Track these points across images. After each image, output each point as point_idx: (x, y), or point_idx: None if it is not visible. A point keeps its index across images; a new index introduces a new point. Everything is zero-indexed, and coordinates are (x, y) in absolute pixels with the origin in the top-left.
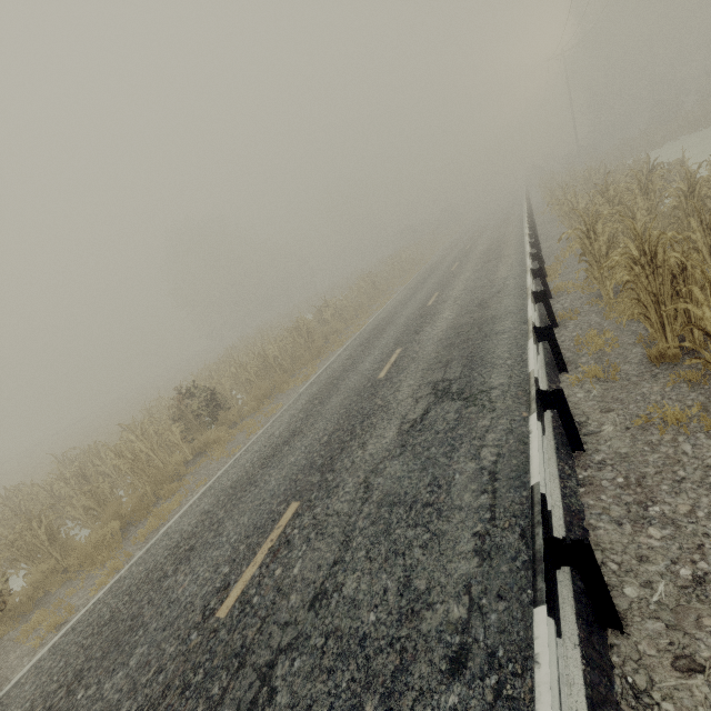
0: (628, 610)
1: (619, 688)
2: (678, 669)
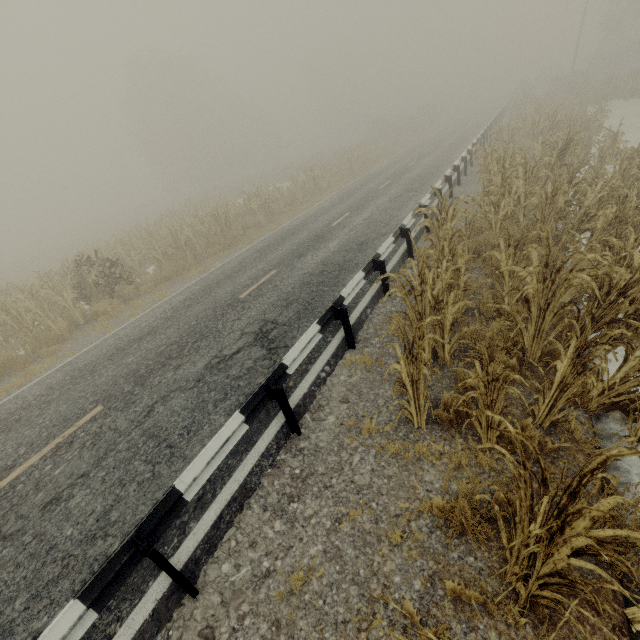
0: (211, 582)
1: (161, 636)
2: (200, 635)
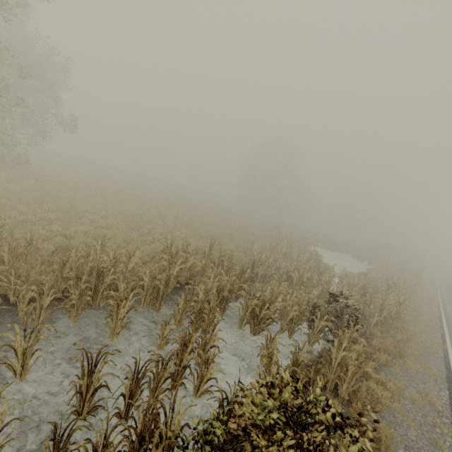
0: None
1: None
2: None
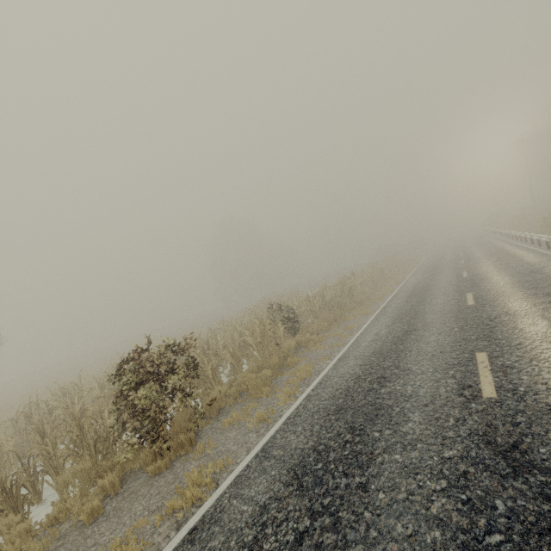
0: None
1: None
2: None
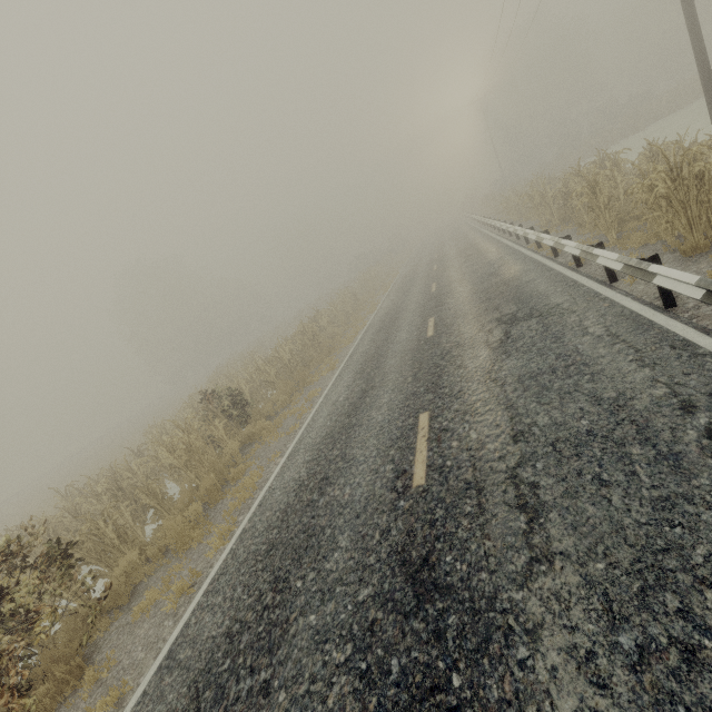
0: None
1: None
2: None
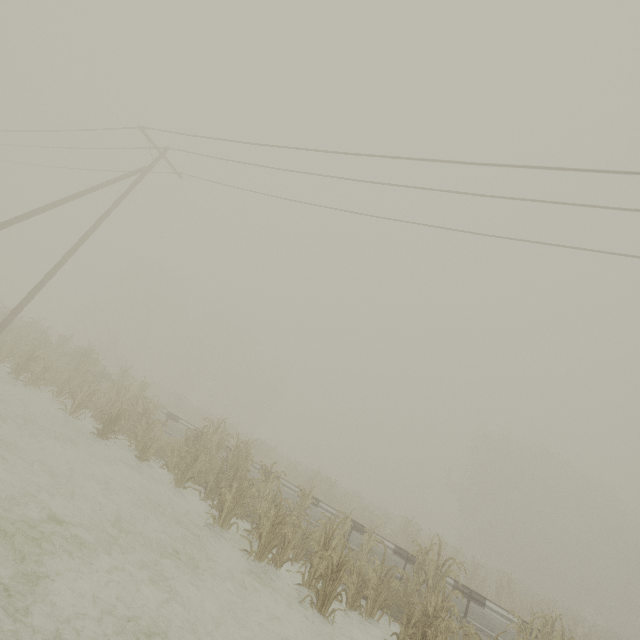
0: None
1: None
2: None
